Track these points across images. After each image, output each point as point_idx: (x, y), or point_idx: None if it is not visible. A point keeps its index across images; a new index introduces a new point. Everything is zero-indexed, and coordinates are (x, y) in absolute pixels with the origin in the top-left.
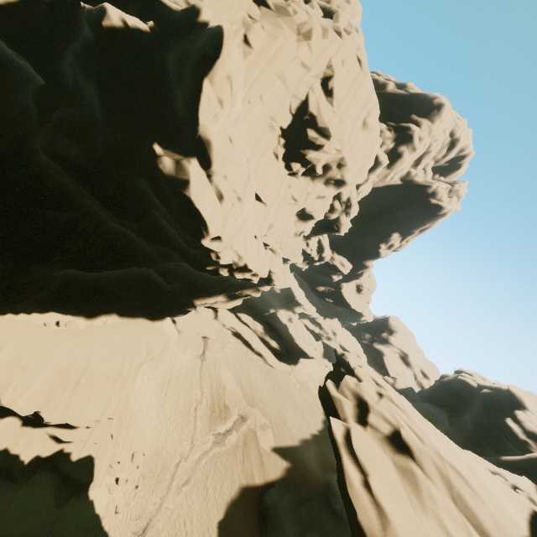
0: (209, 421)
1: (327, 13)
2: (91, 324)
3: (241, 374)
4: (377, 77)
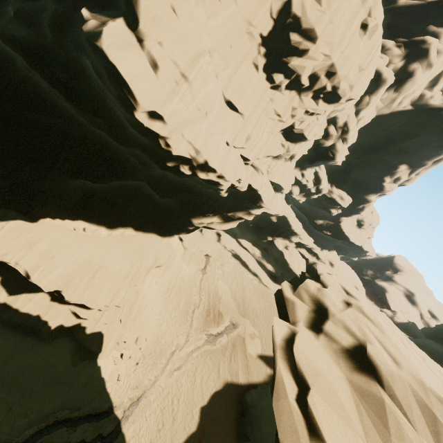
0: (204, 323)
1: None
2: (111, 233)
3: (236, 289)
4: None
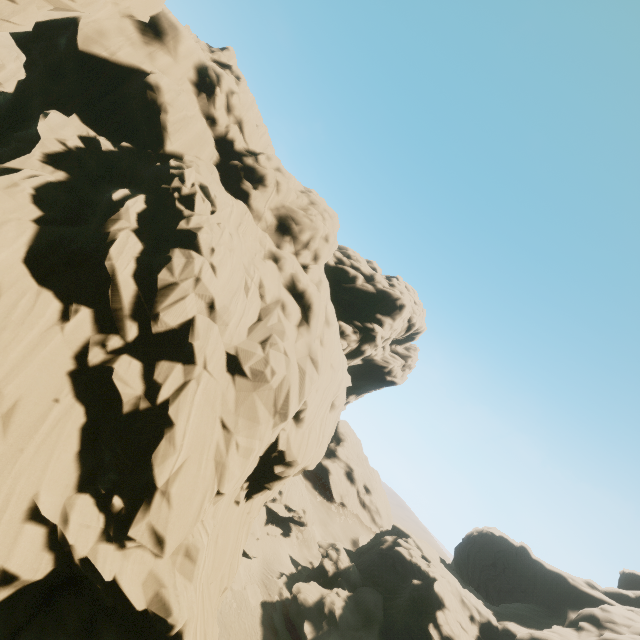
0: None
1: (305, 307)
2: None
3: None
4: (348, 268)
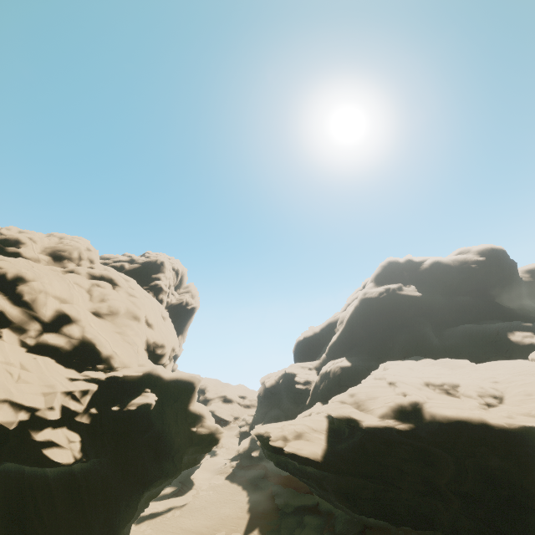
0: None
1: (109, 281)
2: None
3: None
4: (113, 264)
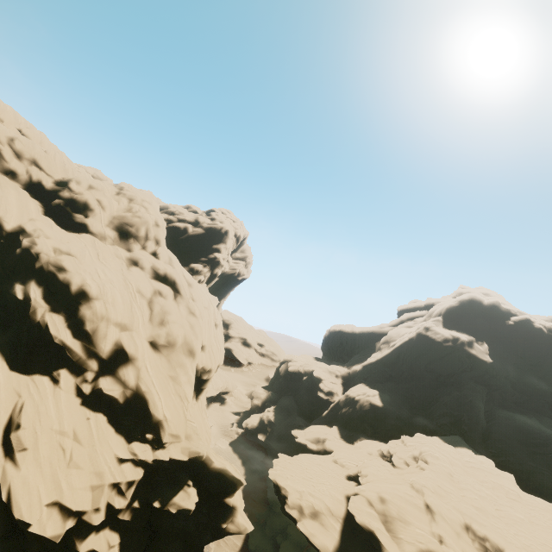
0: None
1: (172, 284)
2: None
3: None
4: (177, 225)
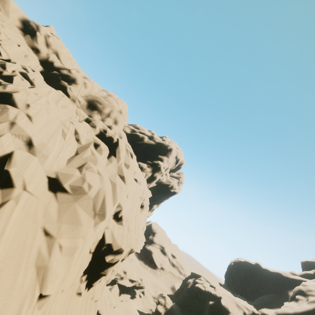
0: None
1: (111, 146)
2: None
3: None
4: (138, 133)
